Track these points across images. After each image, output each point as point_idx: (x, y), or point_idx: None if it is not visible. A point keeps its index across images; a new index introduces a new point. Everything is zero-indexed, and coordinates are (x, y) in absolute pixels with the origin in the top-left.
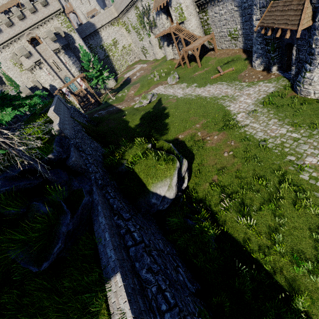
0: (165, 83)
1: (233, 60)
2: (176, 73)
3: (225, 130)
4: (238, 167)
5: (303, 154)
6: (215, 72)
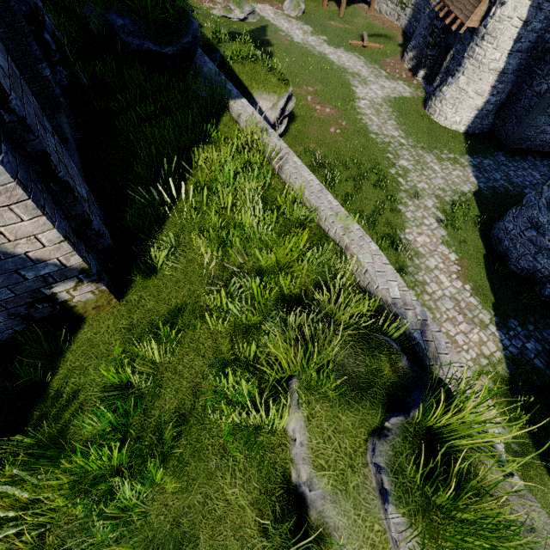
0: (278, 8)
1: (385, 36)
2: (303, 1)
3: (341, 108)
4: (339, 145)
5: (401, 157)
6: (357, 37)
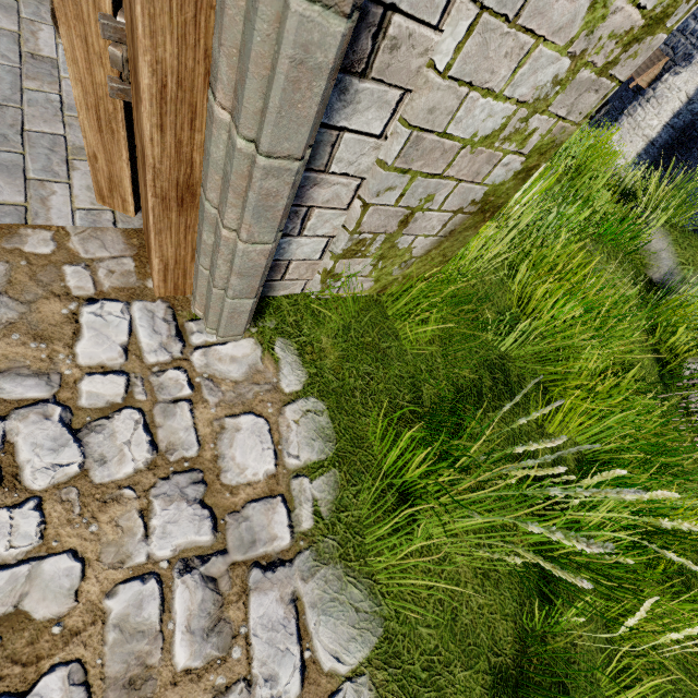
0: None
1: None
2: None
3: None
4: None
5: None
6: None
